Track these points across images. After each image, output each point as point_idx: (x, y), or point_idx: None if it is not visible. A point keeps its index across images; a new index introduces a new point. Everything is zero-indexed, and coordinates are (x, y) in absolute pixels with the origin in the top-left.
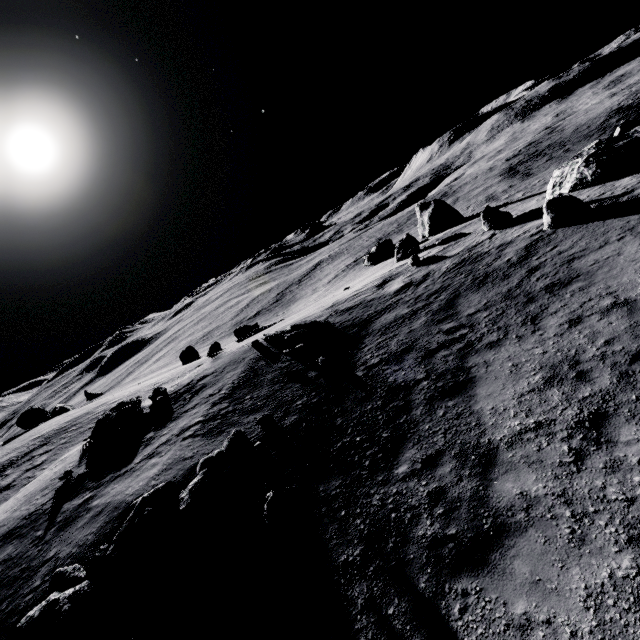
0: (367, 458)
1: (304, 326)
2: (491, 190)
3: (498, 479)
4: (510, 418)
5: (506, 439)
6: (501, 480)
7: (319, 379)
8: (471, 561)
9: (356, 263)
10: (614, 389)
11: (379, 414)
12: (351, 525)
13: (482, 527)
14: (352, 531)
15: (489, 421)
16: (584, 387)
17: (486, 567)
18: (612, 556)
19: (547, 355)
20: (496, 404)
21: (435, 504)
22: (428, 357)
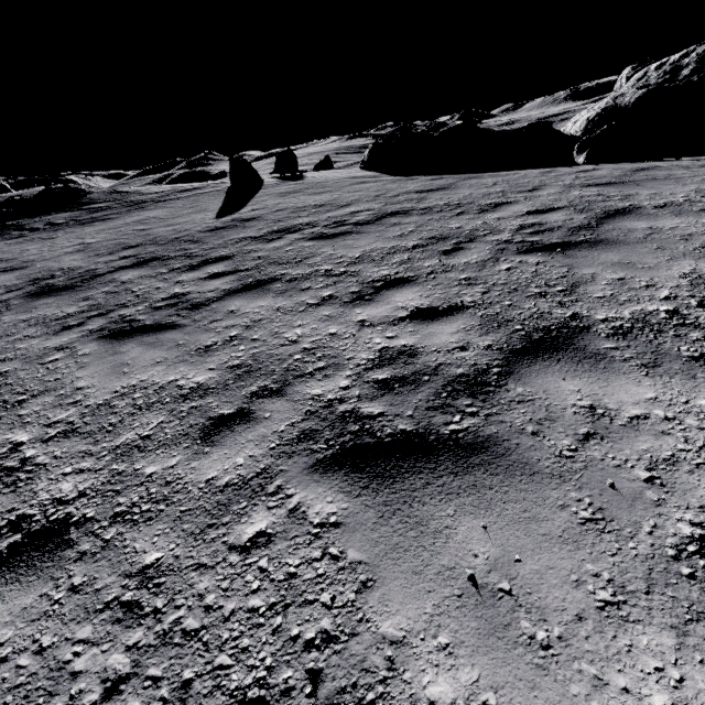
0: None
1: (71, 189)
2: None
3: None
4: None
5: None
6: None
7: None
8: None
9: None
10: None
11: None
12: None
13: None
14: None
15: None
16: None
17: None
18: None
19: None
20: None
21: None
22: (10, 232)
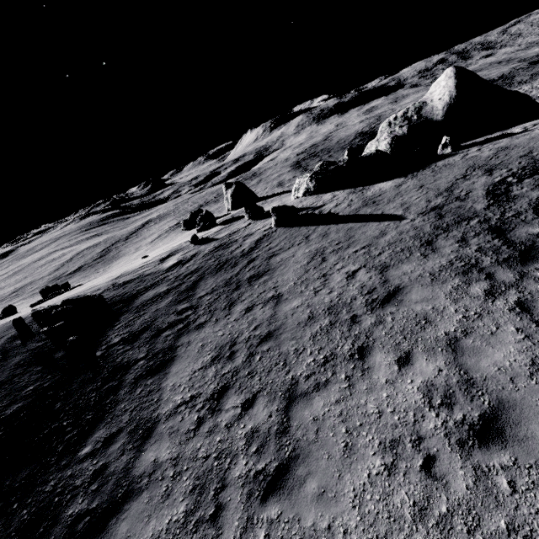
0: (63, 443)
1: (76, 301)
2: (282, 177)
3: (147, 450)
4: (179, 393)
5: (168, 412)
6: (148, 450)
7: (62, 360)
8: (95, 530)
9: (178, 226)
10: (241, 366)
11: (94, 396)
12: (17, 517)
13: (117, 496)
14: (15, 523)
15: (166, 397)
16: (228, 365)
17: (102, 533)
18: (177, 505)
19: (223, 337)
20: (177, 381)
21: (94, 481)
22: (156, 337)
